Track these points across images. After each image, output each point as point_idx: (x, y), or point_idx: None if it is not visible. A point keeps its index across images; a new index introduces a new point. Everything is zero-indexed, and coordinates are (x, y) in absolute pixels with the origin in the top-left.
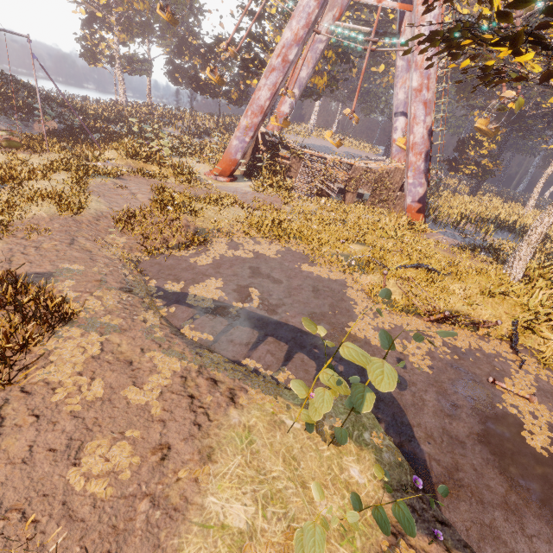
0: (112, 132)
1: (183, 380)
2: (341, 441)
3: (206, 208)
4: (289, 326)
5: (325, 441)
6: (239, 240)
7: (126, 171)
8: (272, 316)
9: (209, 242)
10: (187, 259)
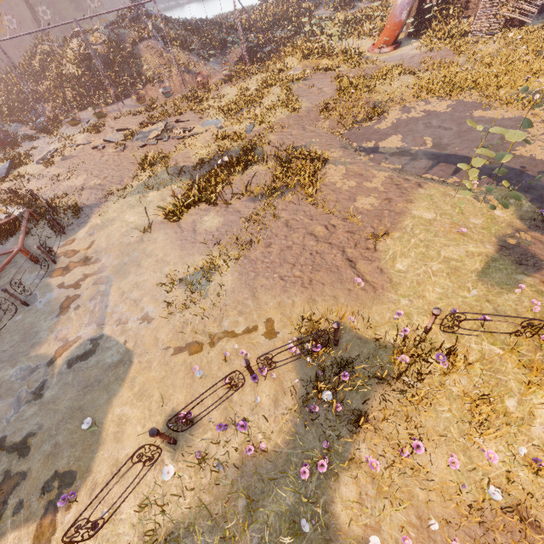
0: (278, 39)
1: (390, 180)
2: (488, 191)
3: (379, 84)
4: (458, 156)
5: (479, 202)
6: (410, 105)
7: (309, 72)
8: (443, 152)
9: (386, 111)
10: (371, 127)
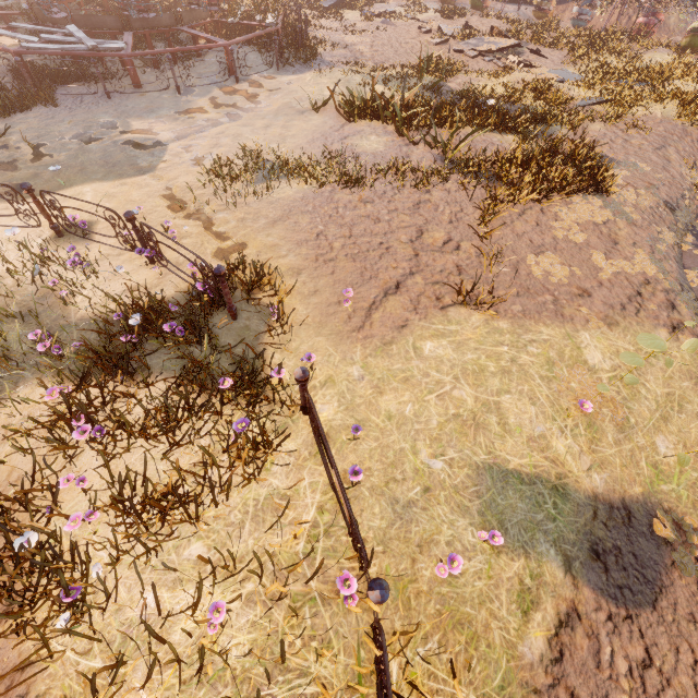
0: None
1: (644, 282)
2: None
3: None
4: None
5: None
6: None
7: None
8: None
9: None
10: None
